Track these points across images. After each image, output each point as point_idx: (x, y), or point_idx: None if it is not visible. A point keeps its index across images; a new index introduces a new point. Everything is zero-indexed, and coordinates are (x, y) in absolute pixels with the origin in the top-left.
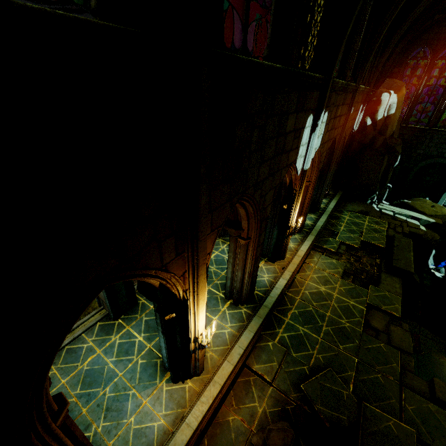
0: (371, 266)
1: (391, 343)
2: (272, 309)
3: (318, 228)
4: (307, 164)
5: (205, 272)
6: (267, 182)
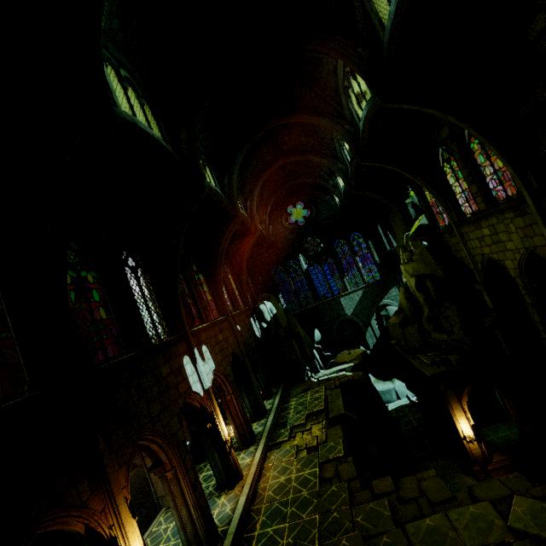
0: (319, 430)
1: (342, 480)
2: (238, 532)
3: (268, 428)
4: (206, 384)
5: (124, 501)
6: (165, 413)
